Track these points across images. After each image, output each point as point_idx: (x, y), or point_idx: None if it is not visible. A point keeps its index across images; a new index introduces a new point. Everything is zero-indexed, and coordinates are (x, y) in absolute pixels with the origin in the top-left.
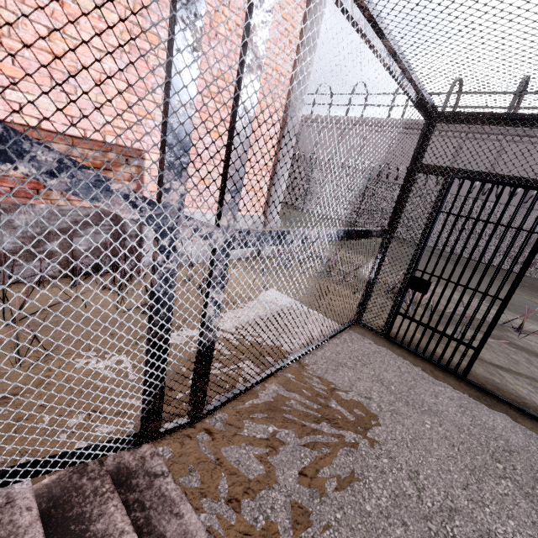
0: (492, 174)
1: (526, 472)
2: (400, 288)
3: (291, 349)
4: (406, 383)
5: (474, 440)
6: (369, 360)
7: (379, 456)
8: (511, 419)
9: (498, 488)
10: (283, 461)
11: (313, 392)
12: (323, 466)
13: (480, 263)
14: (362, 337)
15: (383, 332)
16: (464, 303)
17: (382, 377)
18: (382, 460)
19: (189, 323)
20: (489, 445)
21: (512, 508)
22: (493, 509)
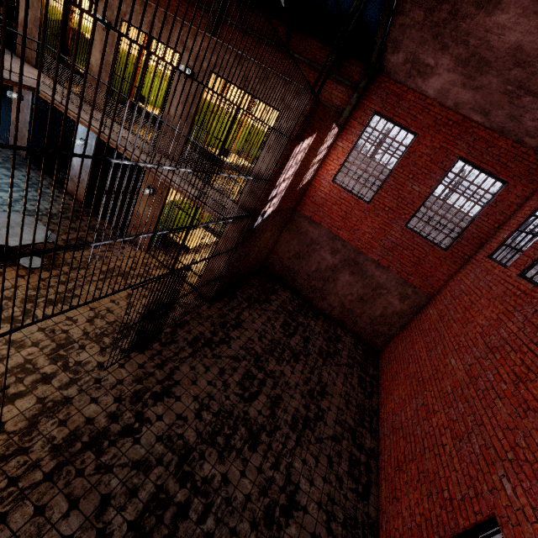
0: None
1: None
2: None
3: None
4: None
5: None
6: None
7: None
8: None
9: None
10: None
11: None
12: None
13: None
14: None
15: None
16: None
17: None
18: None
19: None
20: None
21: None
22: None
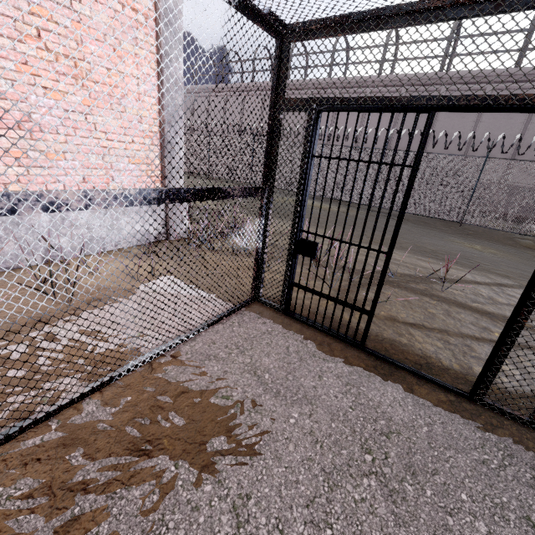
0: (354, 98)
1: (400, 458)
2: (288, 255)
3: (123, 353)
4: (287, 367)
5: (347, 427)
6: (251, 344)
7: (201, 484)
8: (406, 388)
9: (354, 493)
10: (37, 528)
11: (148, 403)
12: (101, 521)
13: (428, 217)
14: (258, 317)
15: (281, 307)
16: (396, 260)
17: (259, 364)
18: (204, 488)
19: (12, 336)
20: (364, 431)
21: (364, 519)
22: (336, 529)
